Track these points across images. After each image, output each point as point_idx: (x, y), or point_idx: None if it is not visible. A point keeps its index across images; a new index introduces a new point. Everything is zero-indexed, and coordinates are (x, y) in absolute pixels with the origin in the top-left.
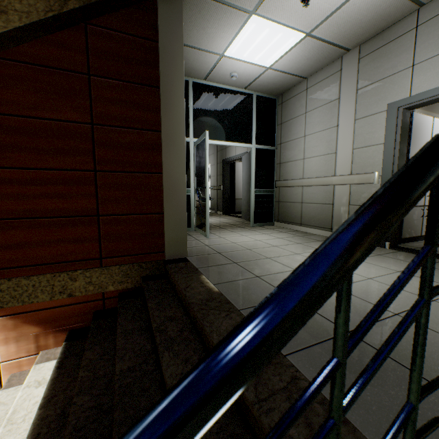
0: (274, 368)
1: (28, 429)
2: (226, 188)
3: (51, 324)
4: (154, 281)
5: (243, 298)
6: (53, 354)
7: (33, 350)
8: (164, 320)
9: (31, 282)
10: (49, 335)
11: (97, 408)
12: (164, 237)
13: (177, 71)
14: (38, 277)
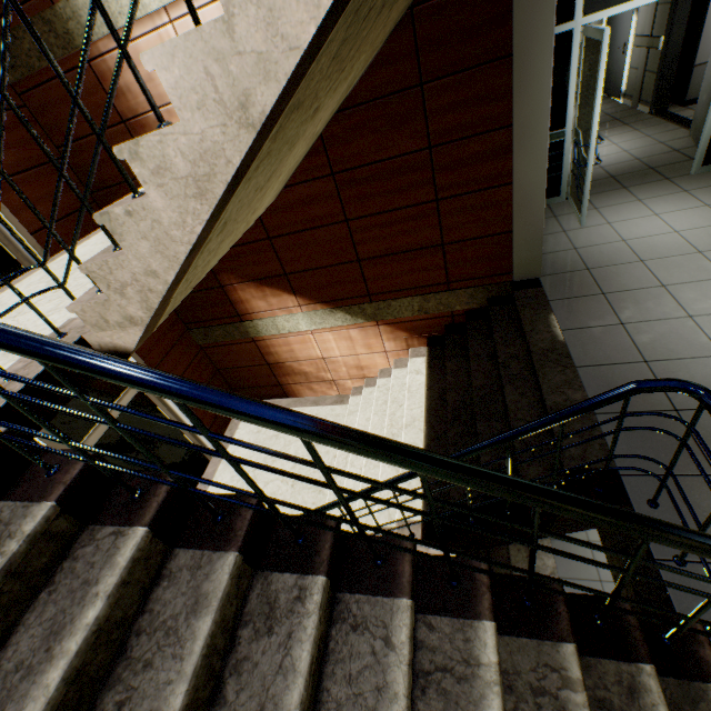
0: (581, 419)
1: (421, 398)
2: (670, 47)
3: (414, 332)
4: (500, 307)
5: (586, 354)
6: (419, 353)
7: (405, 347)
8: (508, 358)
9: (397, 304)
10: (413, 339)
11: (462, 402)
12: (512, 259)
13: (542, 9)
14: (401, 300)
